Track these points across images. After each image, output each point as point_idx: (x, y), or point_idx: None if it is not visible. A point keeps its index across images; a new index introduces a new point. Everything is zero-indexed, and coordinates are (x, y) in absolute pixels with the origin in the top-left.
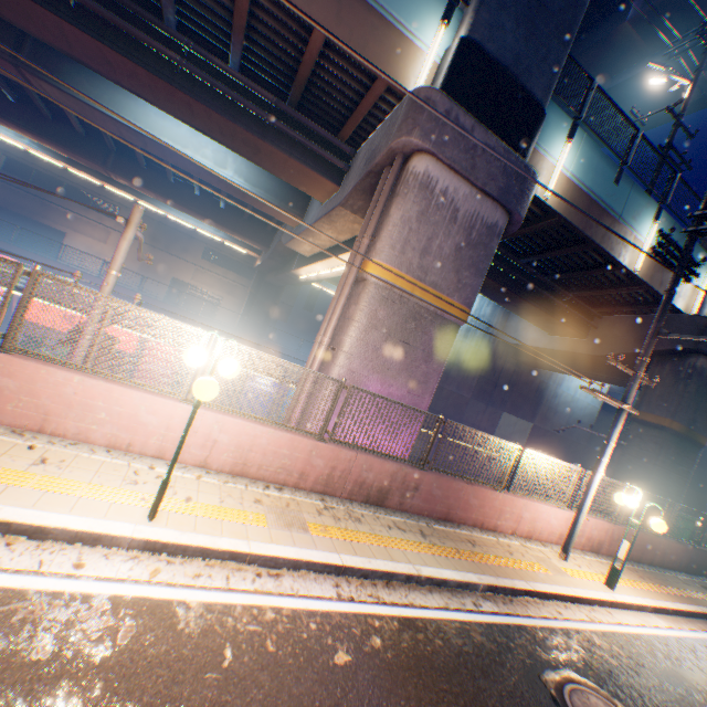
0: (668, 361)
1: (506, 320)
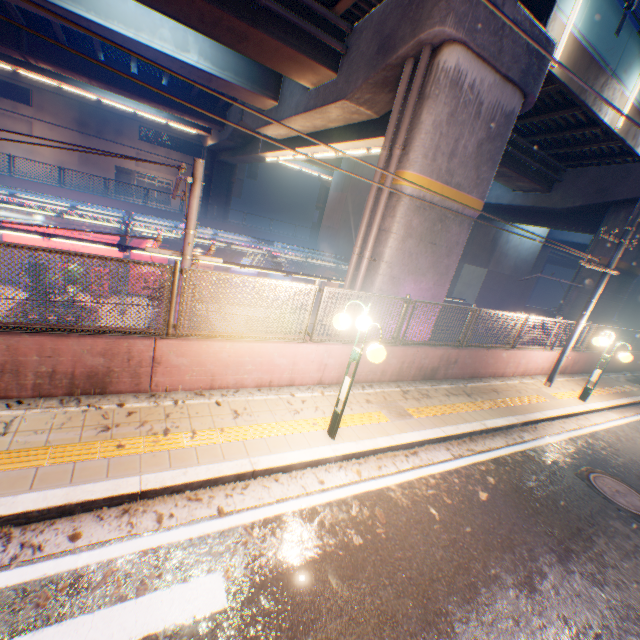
0: (624, 210)
1: None
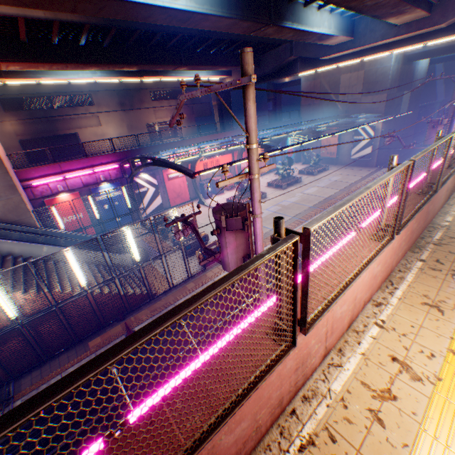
0: None
1: None
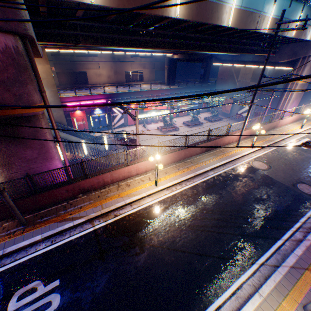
0: None
1: None
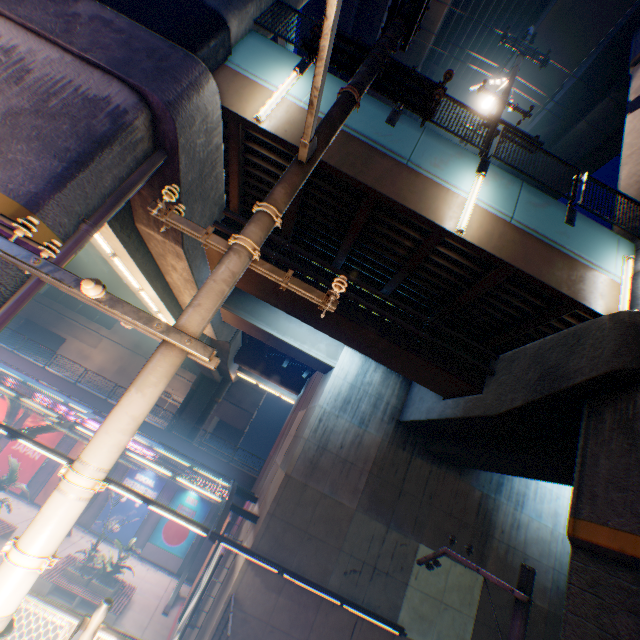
0: (608, 405)
1: (407, 393)
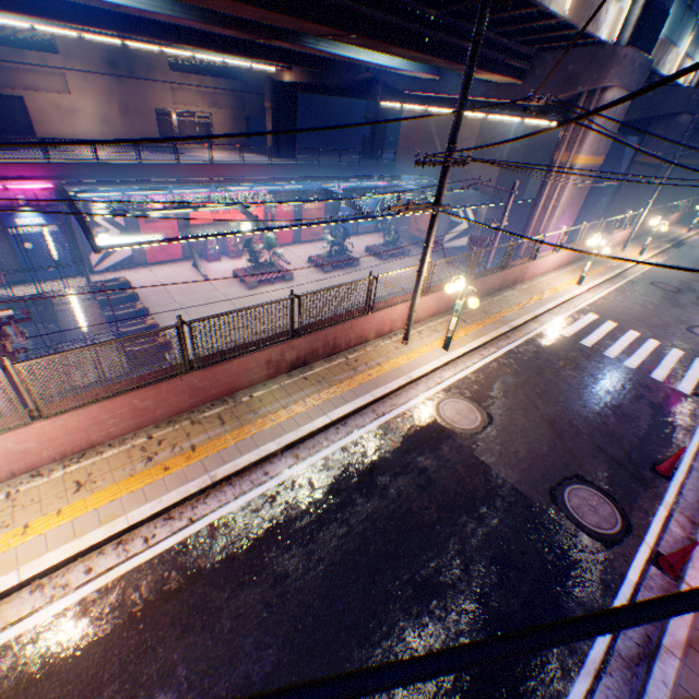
0: (663, 122)
1: None
